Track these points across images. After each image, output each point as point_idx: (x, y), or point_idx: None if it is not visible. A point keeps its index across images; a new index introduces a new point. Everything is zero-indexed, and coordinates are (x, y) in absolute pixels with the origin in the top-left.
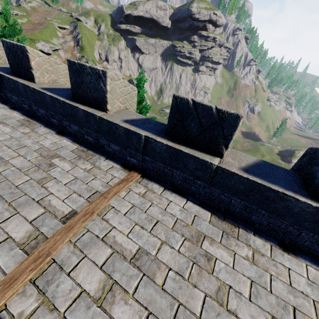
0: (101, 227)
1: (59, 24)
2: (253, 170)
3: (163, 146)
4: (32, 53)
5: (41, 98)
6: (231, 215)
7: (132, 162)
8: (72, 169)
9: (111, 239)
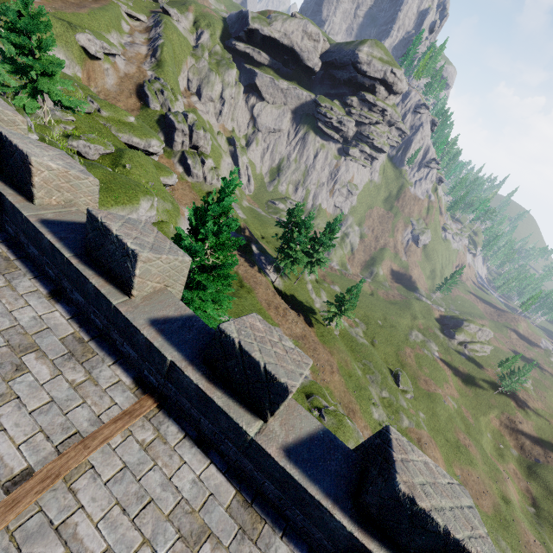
0: (63, 503)
1: (128, 9)
2: (301, 451)
3: (192, 384)
4: (38, 165)
5: (36, 237)
6: (263, 498)
7: (151, 380)
8: (52, 379)
9: (71, 529)
